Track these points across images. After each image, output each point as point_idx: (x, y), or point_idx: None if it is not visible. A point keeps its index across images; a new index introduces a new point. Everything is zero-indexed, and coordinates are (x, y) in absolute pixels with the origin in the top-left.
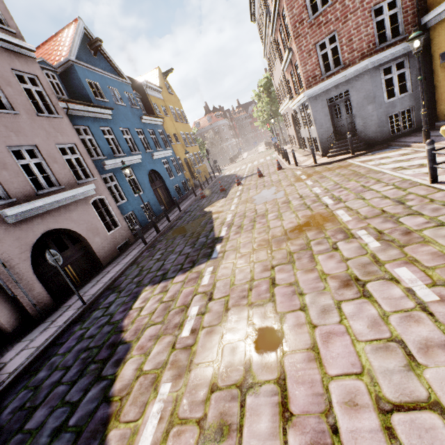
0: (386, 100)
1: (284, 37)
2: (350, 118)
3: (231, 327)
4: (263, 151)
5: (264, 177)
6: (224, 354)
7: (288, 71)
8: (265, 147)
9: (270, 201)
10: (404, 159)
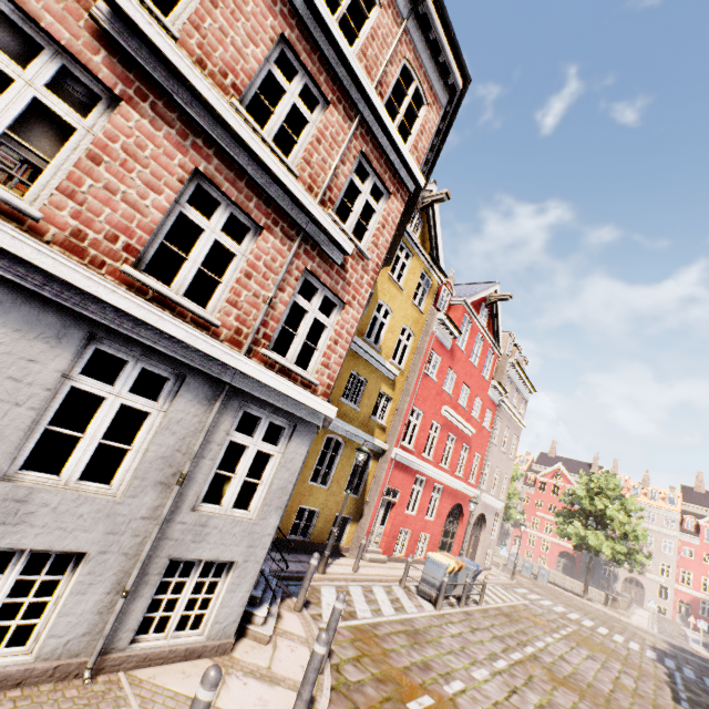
0: None
1: (334, 173)
2: None
3: (647, 702)
4: None
5: None
6: (650, 700)
7: (192, 141)
8: None
9: None
10: (367, 598)
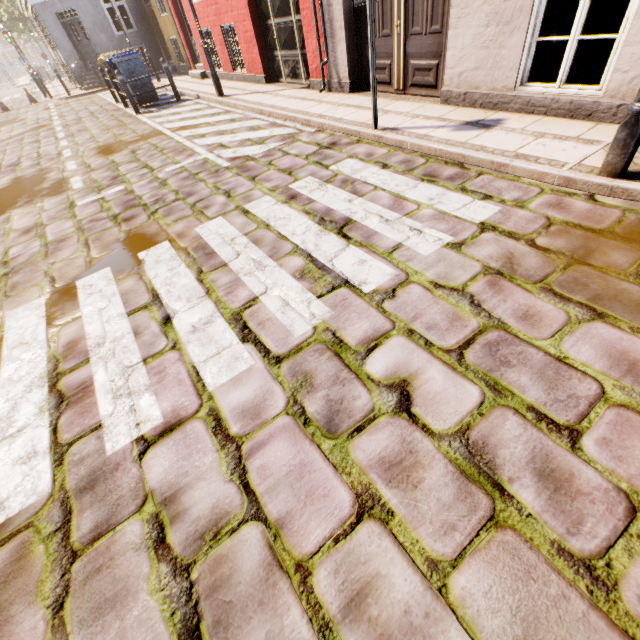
0: (116, 32)
1: None
2: (92, 45)
3: None
4: (24, 85)
5: (11, 111)
6: None
7: None
8: (31, 78)
9: (7, 126)
10: None
